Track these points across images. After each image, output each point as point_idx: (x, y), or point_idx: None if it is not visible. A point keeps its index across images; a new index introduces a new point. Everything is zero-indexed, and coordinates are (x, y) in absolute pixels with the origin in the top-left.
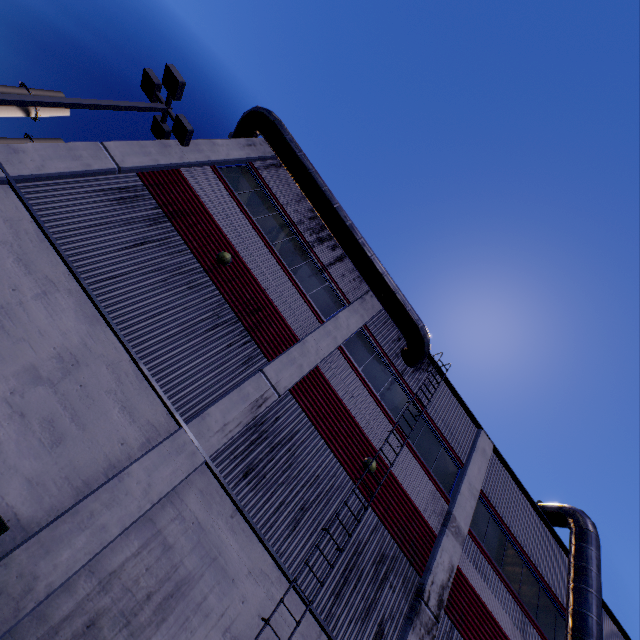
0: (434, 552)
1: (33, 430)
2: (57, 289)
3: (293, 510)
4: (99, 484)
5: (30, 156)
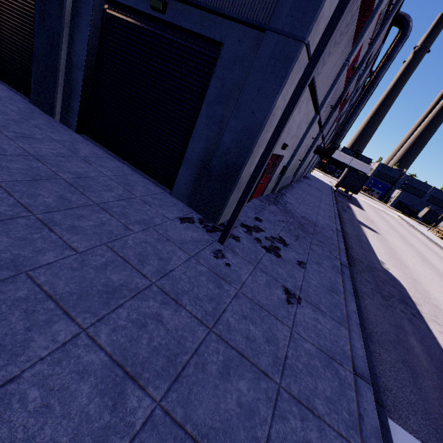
0: (350, 83)
1: (289, 149)
2: (303, 103)
3: (327, 107)
4: (297, 145)
5: (324, 16)
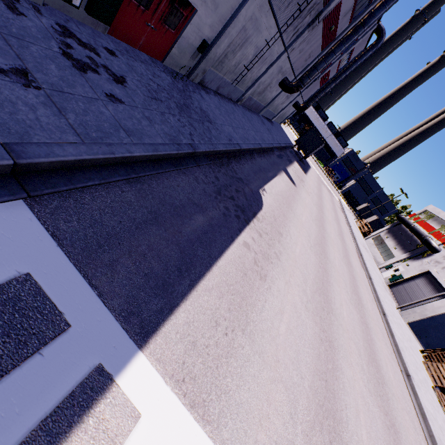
0: None
1: (209, 7)
2: None
3: None
4: (228, 18)
5: None
